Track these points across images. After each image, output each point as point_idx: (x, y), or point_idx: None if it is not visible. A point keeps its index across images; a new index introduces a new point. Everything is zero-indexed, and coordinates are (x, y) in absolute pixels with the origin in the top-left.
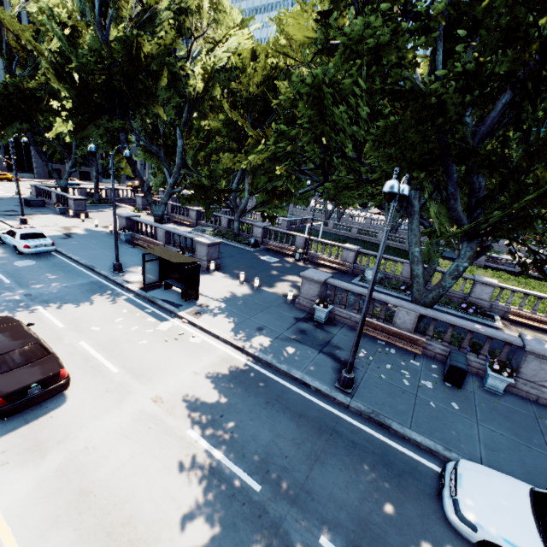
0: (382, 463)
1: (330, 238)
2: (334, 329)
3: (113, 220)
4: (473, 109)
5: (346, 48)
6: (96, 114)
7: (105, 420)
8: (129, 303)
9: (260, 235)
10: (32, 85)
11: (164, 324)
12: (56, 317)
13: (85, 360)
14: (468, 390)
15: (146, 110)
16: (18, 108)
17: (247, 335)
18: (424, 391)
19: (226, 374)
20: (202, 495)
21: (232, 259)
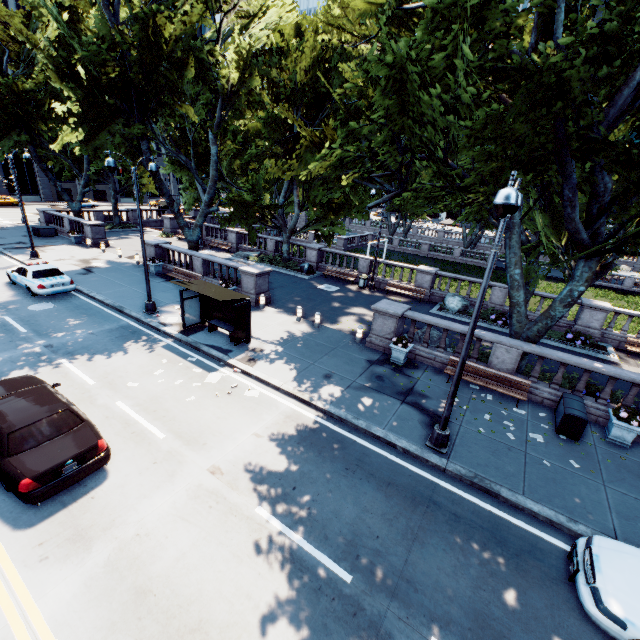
0: (494, 541)
1: (396, 258)
2: (416, 373)
3: (138, 248)
4: None
5: (436, 10)
6: (110, 119)
7: (156, 499)
8: (169, 351)
9: (314, 259)
10: (29, 87)
11: (213, 375)
12: (85, 372)
13: (124, 424)
14: (588, 443)
15: (171, 111)
16: (15, 116)
17: (313, 385)
18: (534, 447)
19: (294, 435)
20: (282, 590)
21: (283, 290)
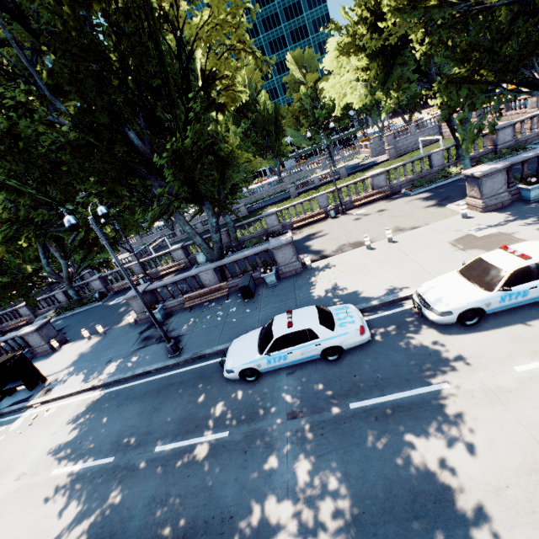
0: (199, 379)
1: None
2: (172, 319)
3: None
4: (131, 127)
5: None
6: None
7: None
8: None
9: (101, 286)
10: None
11: (16, 423)
12: None
13: None
14: (259, 294)
15: None
16: None
17: (97, 374)
18: (230, 316)
19: (82, 414)
20: (69, 497)
21: (80, 324)
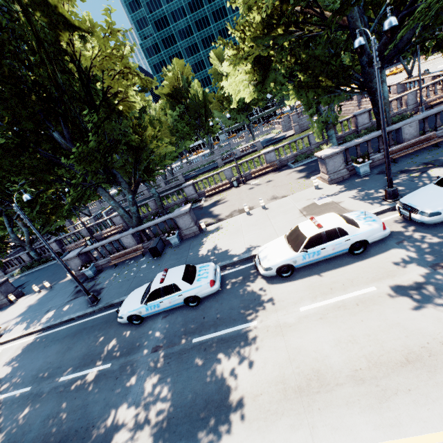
0: (105, 323)
1: None
2: (100, 274)
3: None
4: (55, 129)
5: None
6: None
7: None
8: None
9: (57, 247)
10: None
11: None
12: None
13: None
14: (165, 253)
15: None
16: None
17: (37, 322)
18: (140, 271)
19: (19, 354)
20: None
21: (37, 280)
